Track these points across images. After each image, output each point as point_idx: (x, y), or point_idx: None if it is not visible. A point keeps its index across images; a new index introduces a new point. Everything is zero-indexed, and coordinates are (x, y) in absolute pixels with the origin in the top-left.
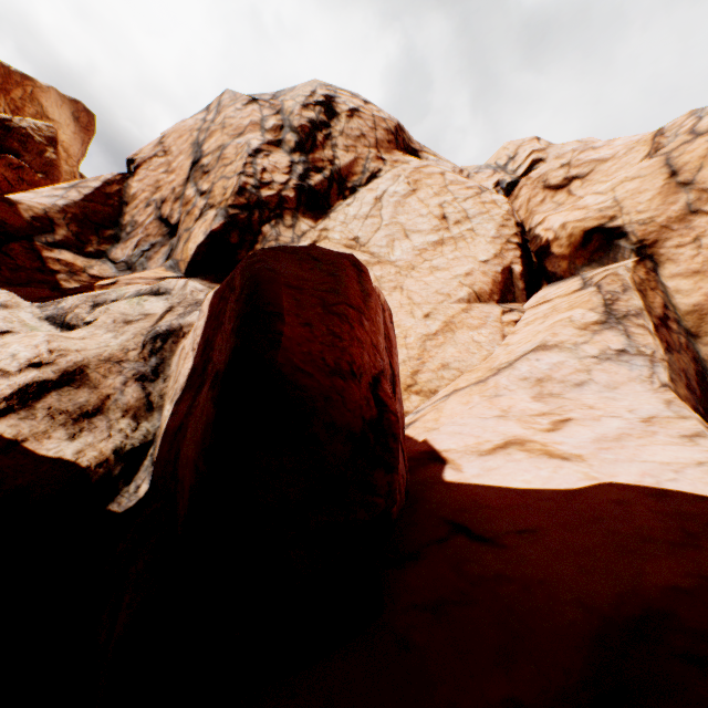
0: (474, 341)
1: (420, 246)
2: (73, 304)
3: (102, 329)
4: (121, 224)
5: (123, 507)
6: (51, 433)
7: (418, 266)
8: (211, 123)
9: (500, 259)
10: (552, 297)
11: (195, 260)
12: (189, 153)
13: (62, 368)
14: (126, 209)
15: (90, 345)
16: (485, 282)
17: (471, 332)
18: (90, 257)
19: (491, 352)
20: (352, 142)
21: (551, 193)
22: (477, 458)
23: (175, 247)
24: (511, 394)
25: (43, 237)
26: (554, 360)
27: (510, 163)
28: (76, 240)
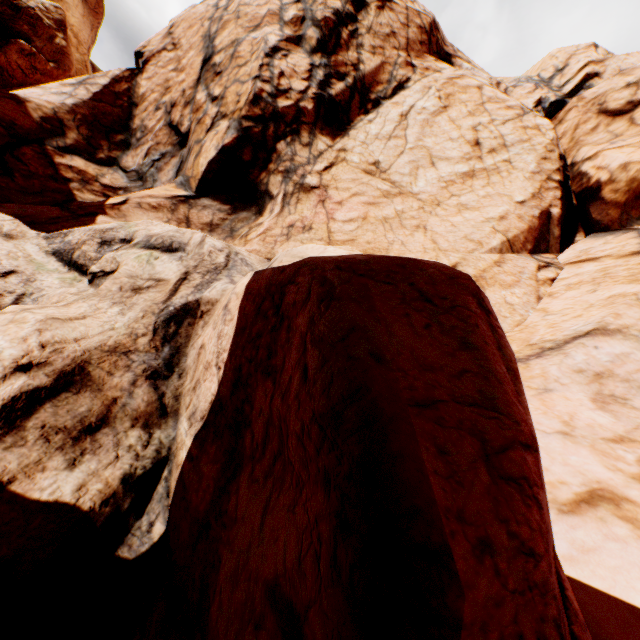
0: (506, 302)
1: (447, 177)
2: (80, 239)
3: (106, 299)
4: (130, 128)
5: (134, 551)
6: (45, 462)
7: (444, 201)
8: (224, 11)
9: (538, 200)
10: (599, 254)
11: (206, 178)
12: (200, 48)
13: (57, 369)
14: (135, 111)
15: (91, 328)
16: (520, 229)
17: (504, 291)
18: (101, 164)
19: (525, 317)
20: (380, 41)
21: (607, 119)
22: (558, 517)
23: (185, 159)
24: (563, 389)
25: (54, 141)
26: (617, 350)
27: (557, 76)
28: (87, 145)
